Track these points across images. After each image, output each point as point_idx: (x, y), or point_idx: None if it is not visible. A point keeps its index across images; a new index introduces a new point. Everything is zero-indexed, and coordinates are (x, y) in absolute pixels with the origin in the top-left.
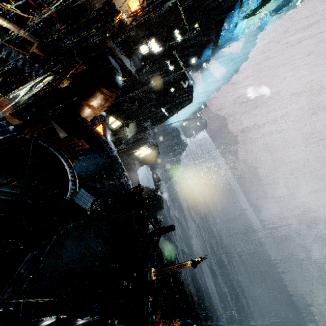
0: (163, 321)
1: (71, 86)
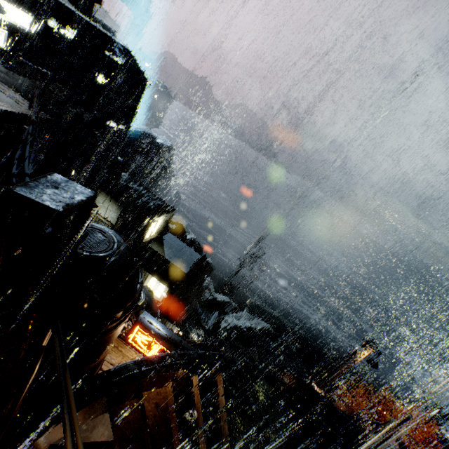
0: (326, 388)
1: (47, 379)
